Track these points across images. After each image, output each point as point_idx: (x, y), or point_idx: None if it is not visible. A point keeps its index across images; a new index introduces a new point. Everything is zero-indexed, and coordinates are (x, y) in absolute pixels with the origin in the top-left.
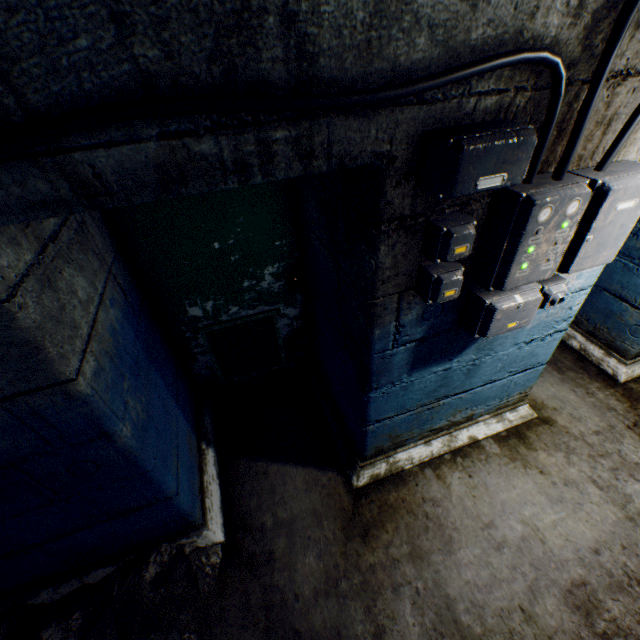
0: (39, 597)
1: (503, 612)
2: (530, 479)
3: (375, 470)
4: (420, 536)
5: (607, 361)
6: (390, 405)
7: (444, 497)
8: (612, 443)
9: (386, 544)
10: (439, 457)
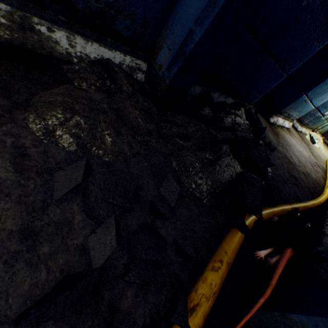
0: (214, 95)
1: (304, 162)
2: (294, 141)
3: (275, 119)
4: (286, 142)
5: (296, 124)
6: (316, 89)
7: (284, 136)
8: (301, 141)
9: (281, 140)
10: (279, 126)
